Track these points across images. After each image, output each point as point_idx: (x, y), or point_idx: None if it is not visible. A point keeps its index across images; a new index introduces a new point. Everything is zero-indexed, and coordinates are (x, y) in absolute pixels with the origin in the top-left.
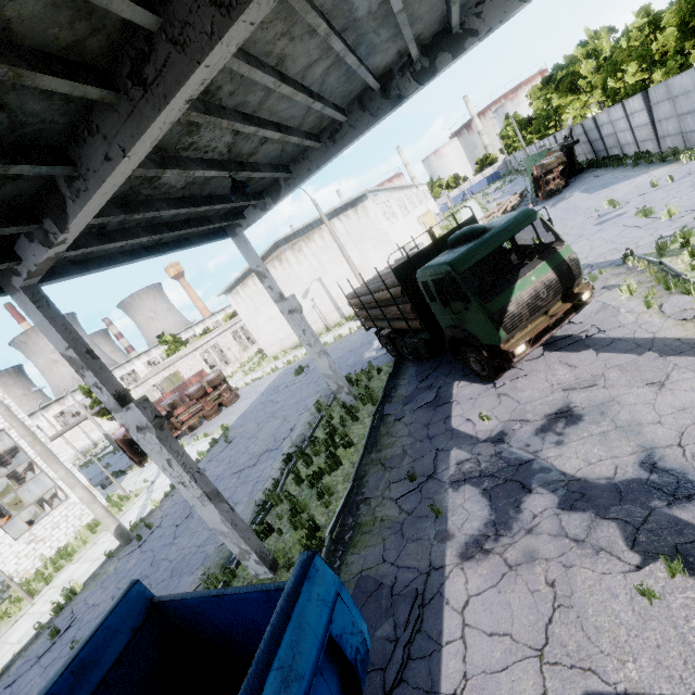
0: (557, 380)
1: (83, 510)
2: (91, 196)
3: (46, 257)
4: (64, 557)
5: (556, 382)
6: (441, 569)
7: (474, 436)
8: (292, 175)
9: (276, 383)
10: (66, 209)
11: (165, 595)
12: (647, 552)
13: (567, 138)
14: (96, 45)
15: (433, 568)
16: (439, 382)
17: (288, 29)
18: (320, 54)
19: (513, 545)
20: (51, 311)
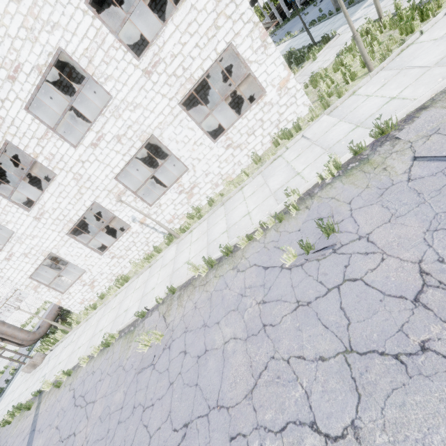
0: None
1: None
2: None
3: None
4: None
5: None
6: None
7: None
8: None
9: None
10: None
11: None
12: None
13: None
14: None
15: None
16: None
17: None
18: None
19: None
20: None
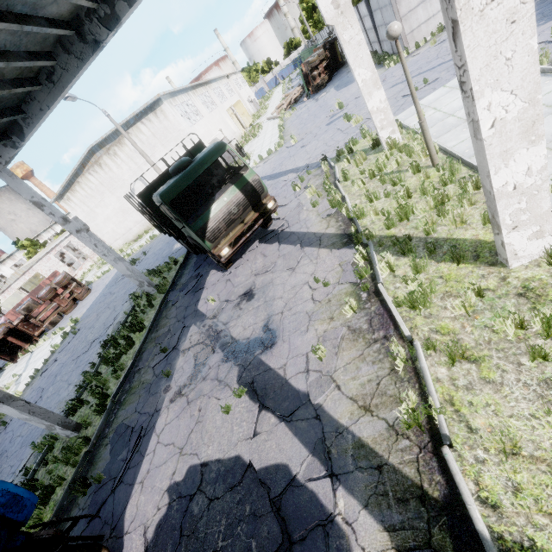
0: (255, 267)
1: None
2: None
3: None
4: None
5: (254, 269)
6: (159, 411)
7: (205, 314)
8: (27, 115)
9: (116, 276)
10: None
11: None
12: (242, 383)
13: (331, 33)
14: None
15: (156, 411)
16: (203, 271)
17: None
18: None
19: (194, 389)
20: None
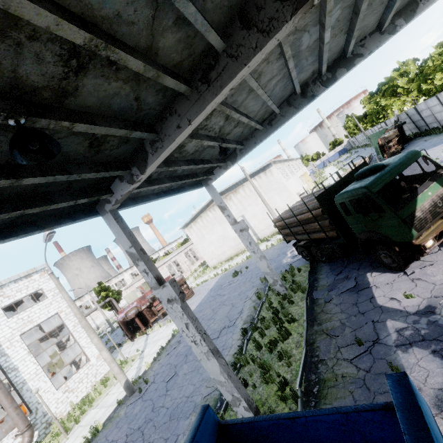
0: None
1: (97, 370)
2: (164, 150)
3: (128, 191)
4: (86, 404)
5: None
6: None
7: (402, 310)
8: (244, 147)
9: (219, 283)
10: (147, 159)
11: (231, 419)
12: None
13: (396, 121)
14: (187, 64)
15: None
16: (353, 274)
17: (268, 57)
18: (277, 72)
19: None
20: (123, 224)
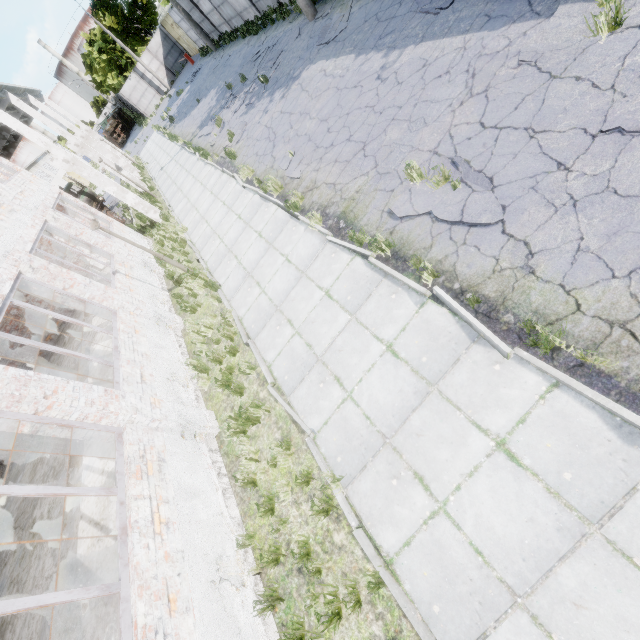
0: None
1: None
2: None
3: None
4: None
5: None
6: None
7: None
8: None
9: None
10: None
11: None
12: None
13: (116, 106)
14: None
15: None
16: None
17: None
18: None
19: None
20: None
